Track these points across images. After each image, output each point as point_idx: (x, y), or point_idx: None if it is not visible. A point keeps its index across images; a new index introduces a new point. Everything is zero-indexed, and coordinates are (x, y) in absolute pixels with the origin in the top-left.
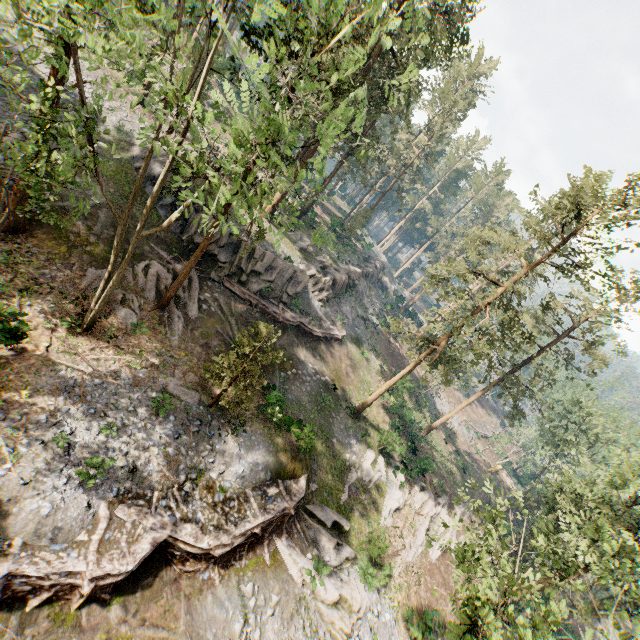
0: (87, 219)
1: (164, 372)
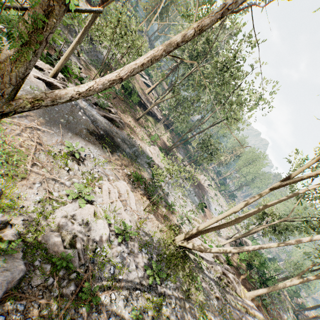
0: None
1: None
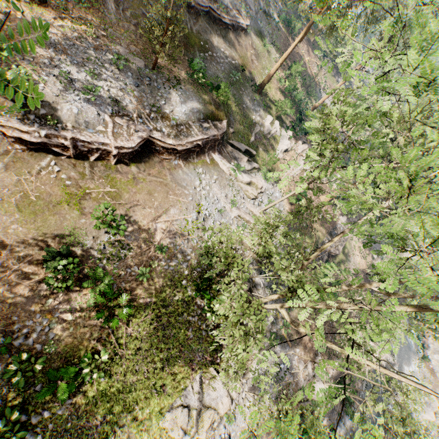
0: None
1: (113, 42)
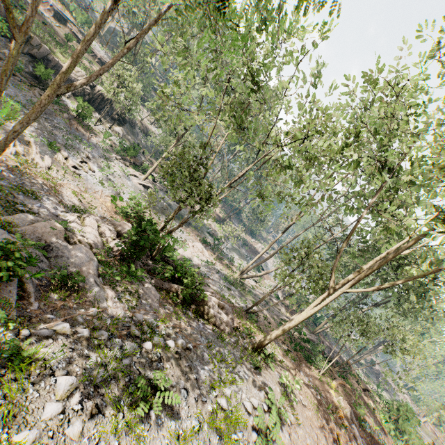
0: None
1: None
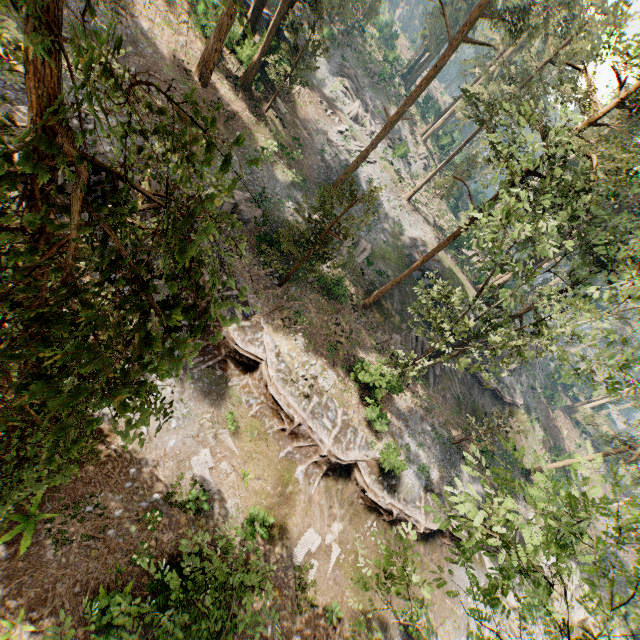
0: (391, 298)
1: (430, 413)
